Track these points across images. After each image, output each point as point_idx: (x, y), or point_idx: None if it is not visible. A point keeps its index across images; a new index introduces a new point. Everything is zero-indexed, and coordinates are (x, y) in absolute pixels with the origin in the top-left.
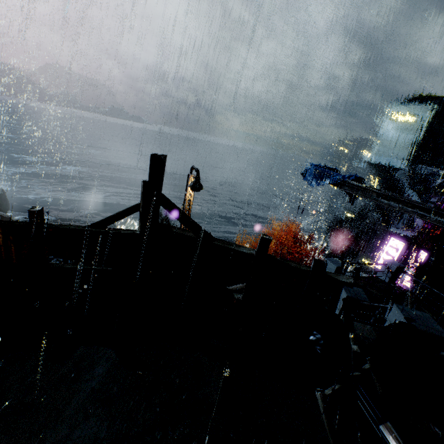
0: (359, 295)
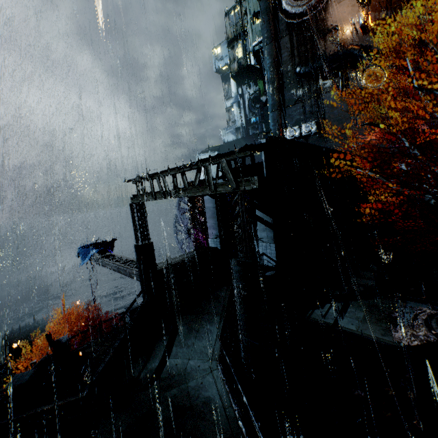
0: (20, 380)
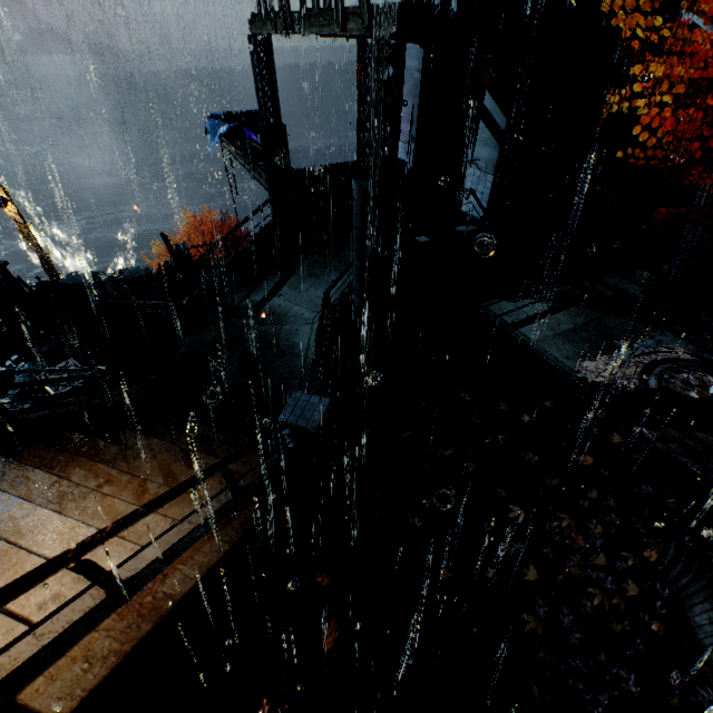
0: (135, 274)
